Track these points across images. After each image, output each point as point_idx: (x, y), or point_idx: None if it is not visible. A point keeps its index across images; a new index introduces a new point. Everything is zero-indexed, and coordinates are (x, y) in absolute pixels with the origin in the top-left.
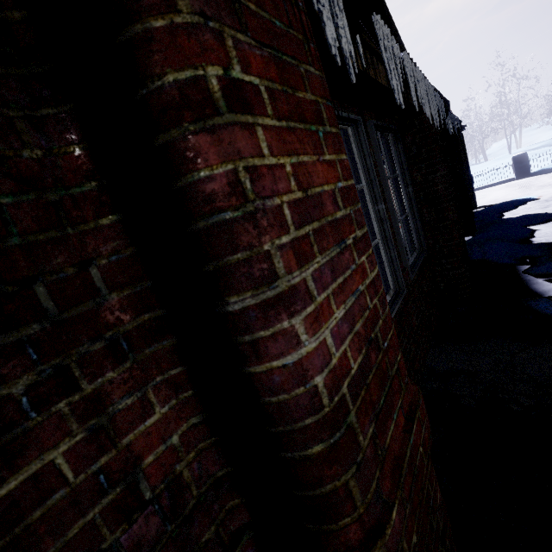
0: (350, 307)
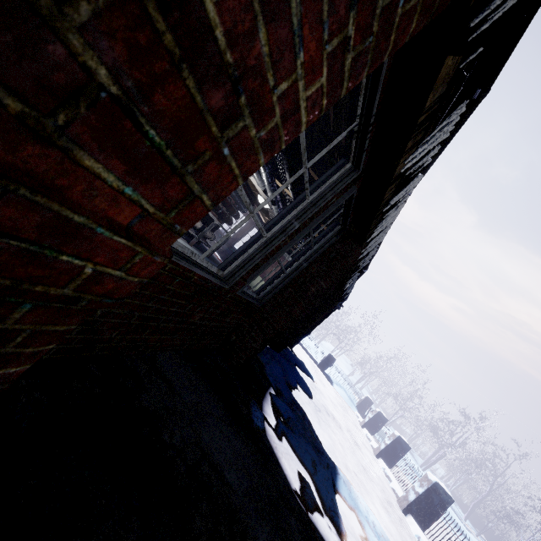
0: (289, 6)
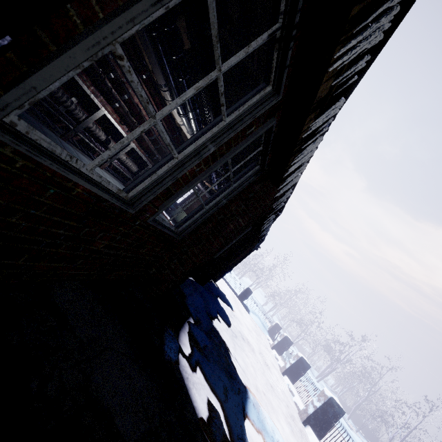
0: None
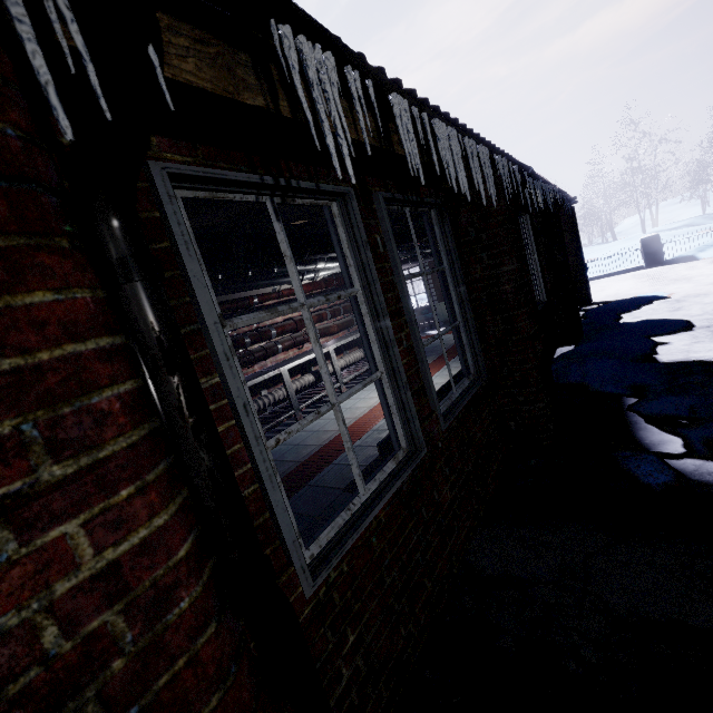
0: None
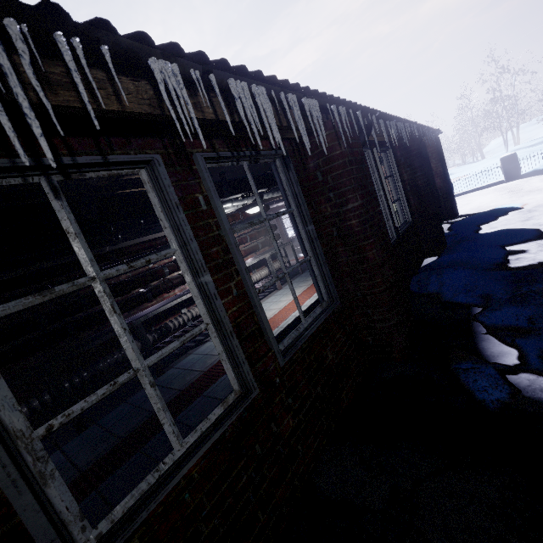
0: None
